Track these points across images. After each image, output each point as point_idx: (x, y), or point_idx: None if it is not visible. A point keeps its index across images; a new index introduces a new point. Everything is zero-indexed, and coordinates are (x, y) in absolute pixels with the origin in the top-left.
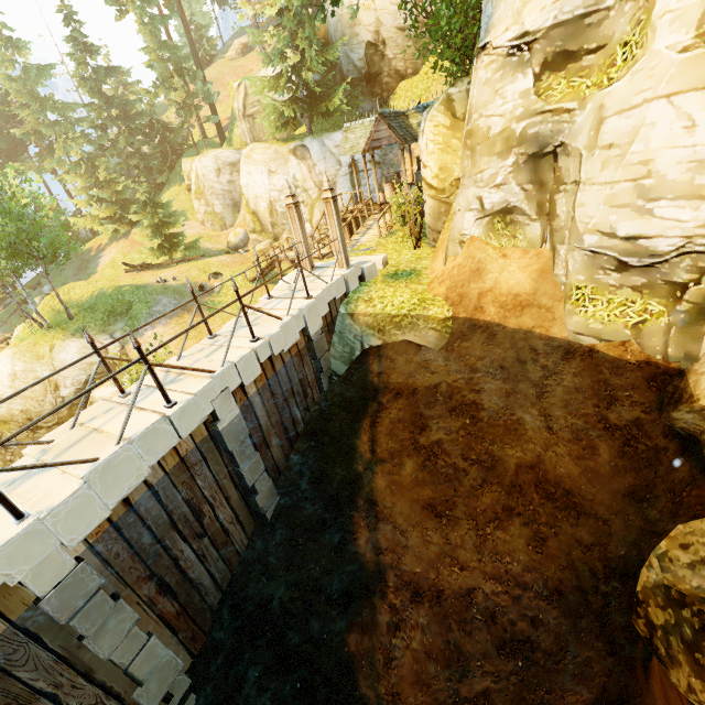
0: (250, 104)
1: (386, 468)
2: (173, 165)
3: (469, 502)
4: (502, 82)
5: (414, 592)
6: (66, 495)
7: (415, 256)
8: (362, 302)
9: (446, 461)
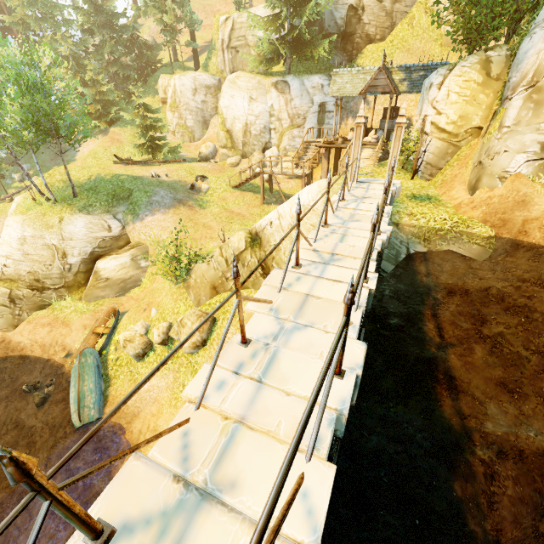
0: (236, 37)
1: (457, 351)
2: (146, 79)
3: (535, 383)
4: None
5: (499, 450)
6: (360, 354)
7: (417, 185)
8: (406, 215)
9: (510, 349)
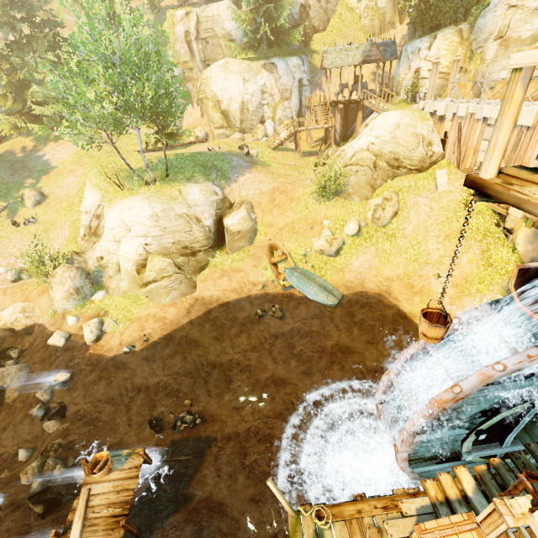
0: (204, 29)
1: None
2: None
3: None
4: (531, 18)
5: None
6: None
7: None
8: None
9: None
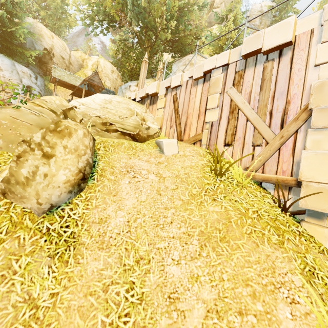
0: None
1: None
2: None
3: None
4: None
5: None
6: None
7: None
8: None
9: None
